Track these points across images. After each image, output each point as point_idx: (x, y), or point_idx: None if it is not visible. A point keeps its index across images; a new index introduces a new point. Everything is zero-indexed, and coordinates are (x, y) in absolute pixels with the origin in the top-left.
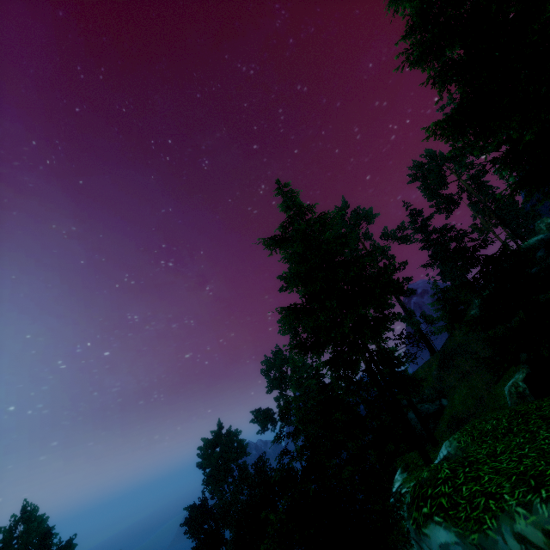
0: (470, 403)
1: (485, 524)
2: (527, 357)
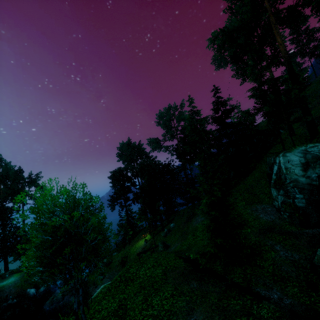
0: None
1: None
2: None
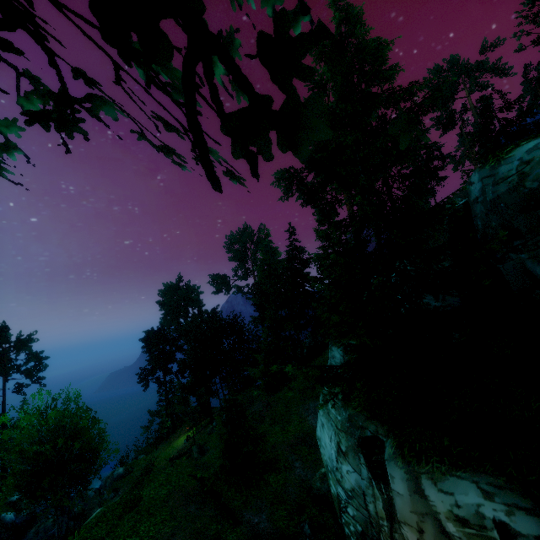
0: None
1: None
2: None
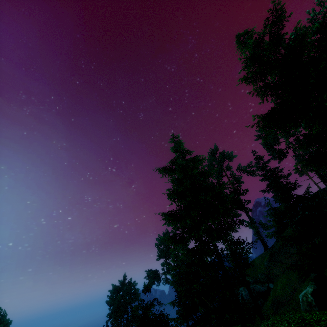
0: (287, 291)
1: None
2: (314, 276)
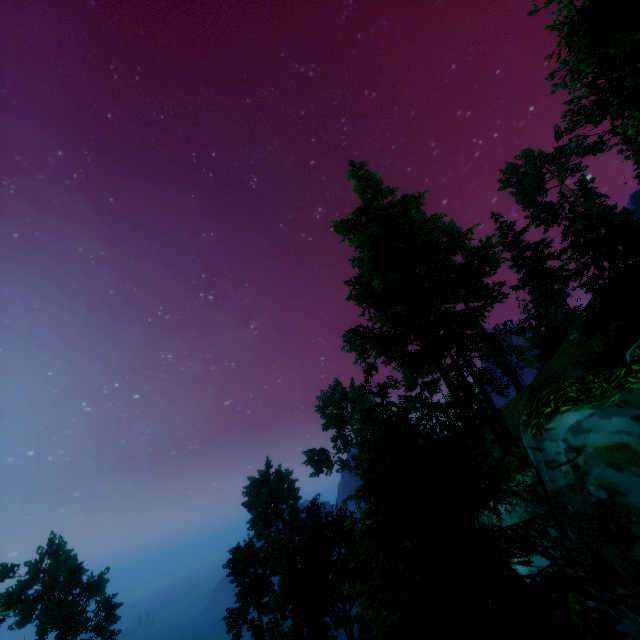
0: None
1: (629, 383)
2: None
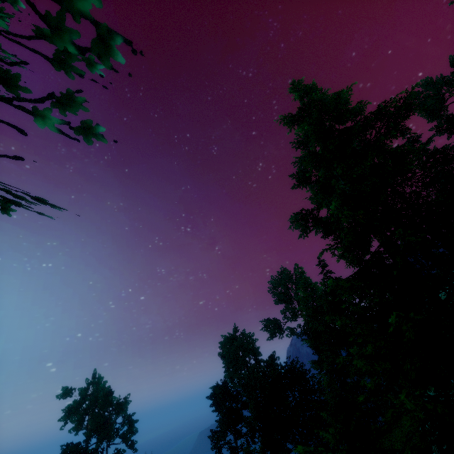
0: None
1: None
2: None
